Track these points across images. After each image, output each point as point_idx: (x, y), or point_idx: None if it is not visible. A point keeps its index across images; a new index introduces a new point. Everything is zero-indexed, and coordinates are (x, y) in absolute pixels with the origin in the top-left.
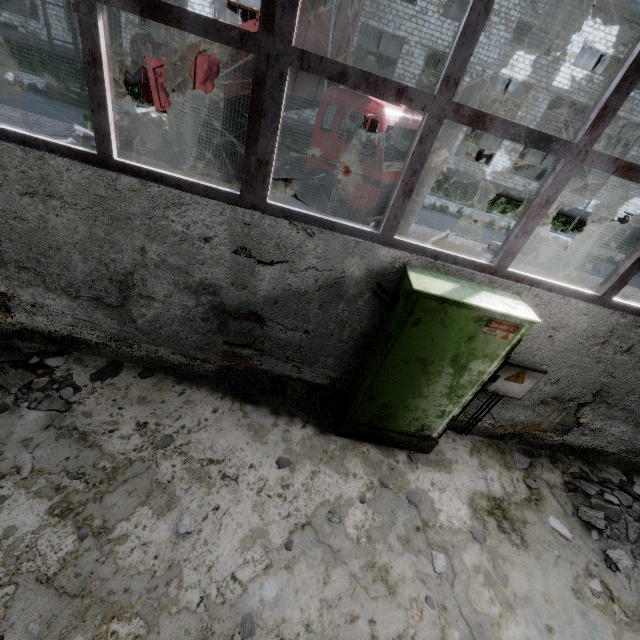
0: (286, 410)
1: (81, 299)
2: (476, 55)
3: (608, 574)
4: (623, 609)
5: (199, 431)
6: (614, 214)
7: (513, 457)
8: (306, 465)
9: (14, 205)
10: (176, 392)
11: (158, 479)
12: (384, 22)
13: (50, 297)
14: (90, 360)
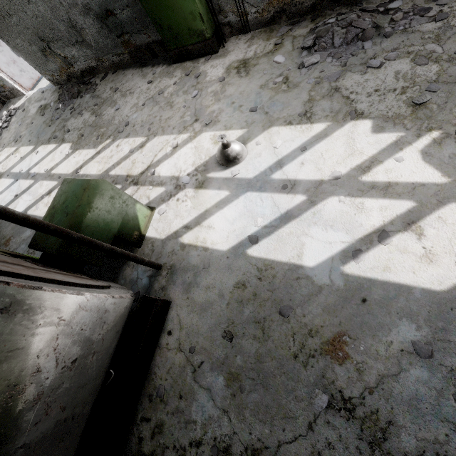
0: (158, 63)
1: (75, 45)
2: None
3: (295, 72)
4: (288, 85)
5: (126, 83)
6: None
7: (278, 31)
8: (158, 80)
9: (32, 11)
10: (122, 74)
11: (113, 100)
12: None
13: (71, 50)
14: (100, 76)
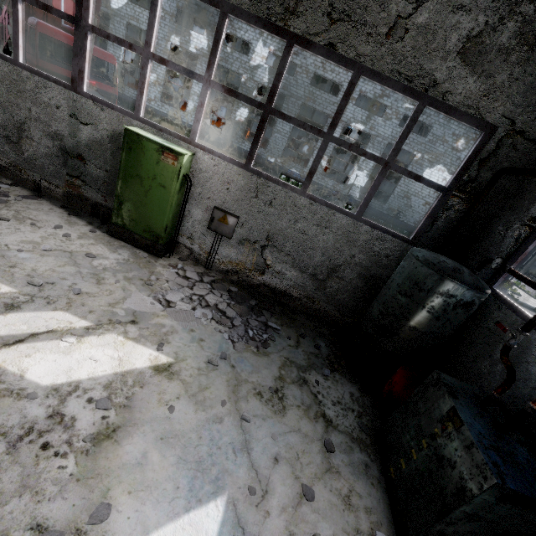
0: None
1: None
2: (289, 91)
3: None
4: None
5: None
6: (404, 218)
7: None
8: None
9: None
10: None
11: None
12: (229, 63)
13: None
14: None
